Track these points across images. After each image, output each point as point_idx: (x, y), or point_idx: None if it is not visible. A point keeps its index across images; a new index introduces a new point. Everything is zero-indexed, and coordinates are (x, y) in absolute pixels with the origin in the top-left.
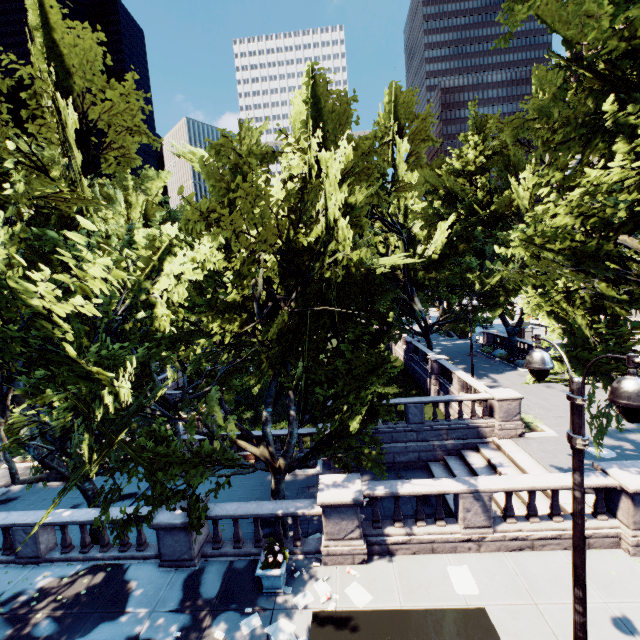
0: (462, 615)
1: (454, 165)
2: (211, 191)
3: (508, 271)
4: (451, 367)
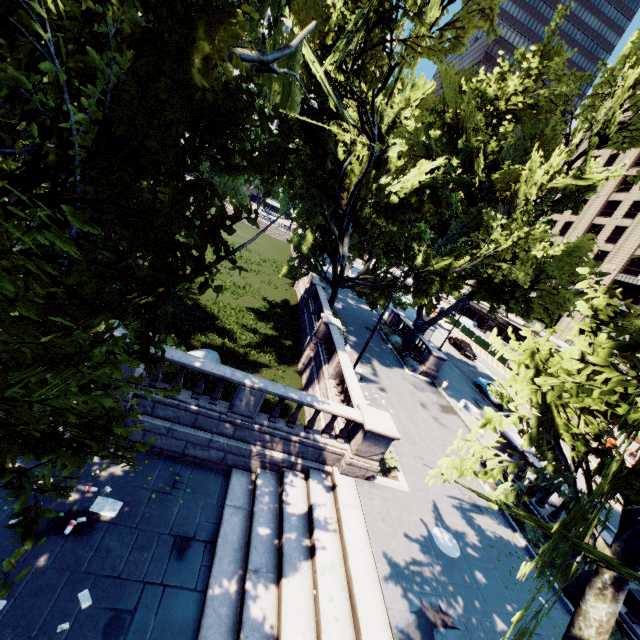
0: None
1: (487, 88)
2: None
3: None
4: (339, 343)
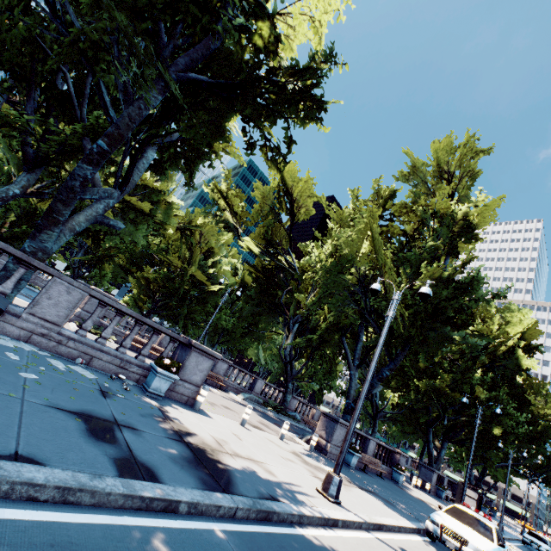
0: None
1: None
2: None
3: None
4: None
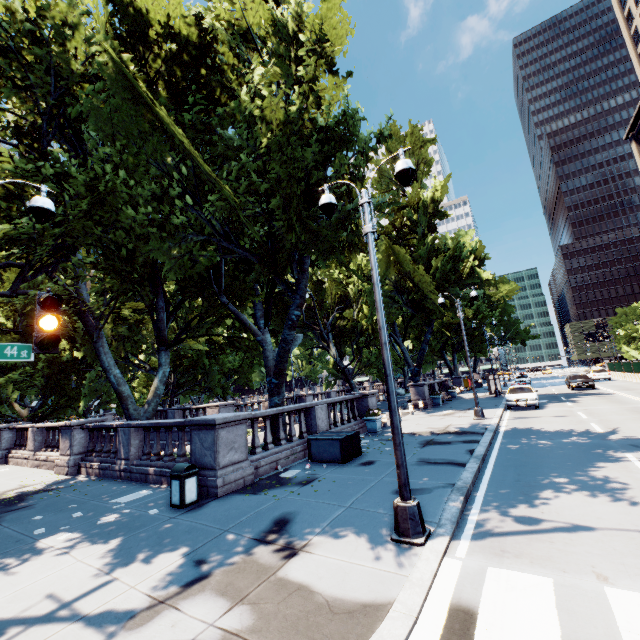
0: None
1: None
2: None
3: None
4: None
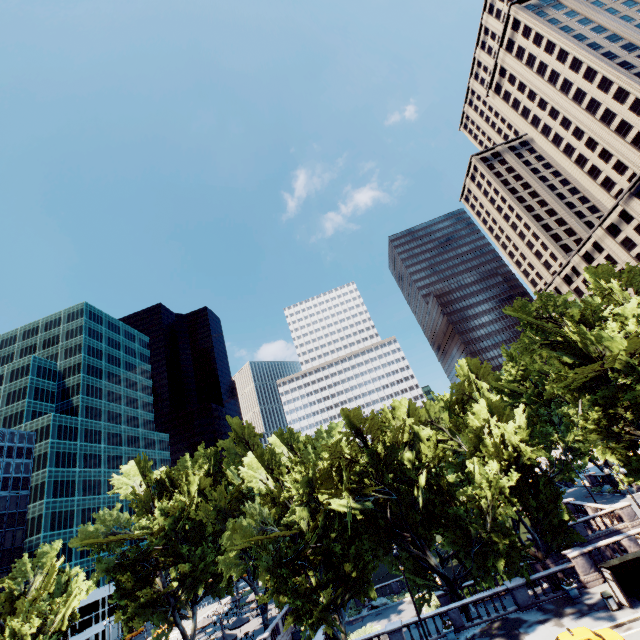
0: (635, 551)
1: (507, 379)
2: (466, 443)
3: (583, 447)
4: (580, 503)
